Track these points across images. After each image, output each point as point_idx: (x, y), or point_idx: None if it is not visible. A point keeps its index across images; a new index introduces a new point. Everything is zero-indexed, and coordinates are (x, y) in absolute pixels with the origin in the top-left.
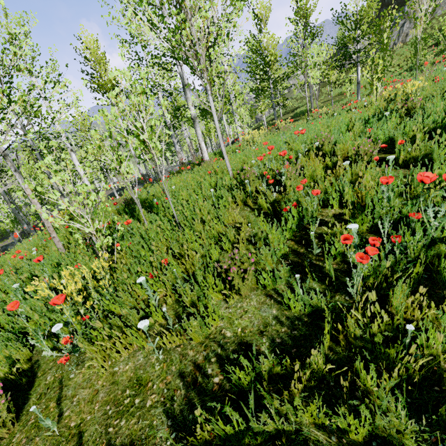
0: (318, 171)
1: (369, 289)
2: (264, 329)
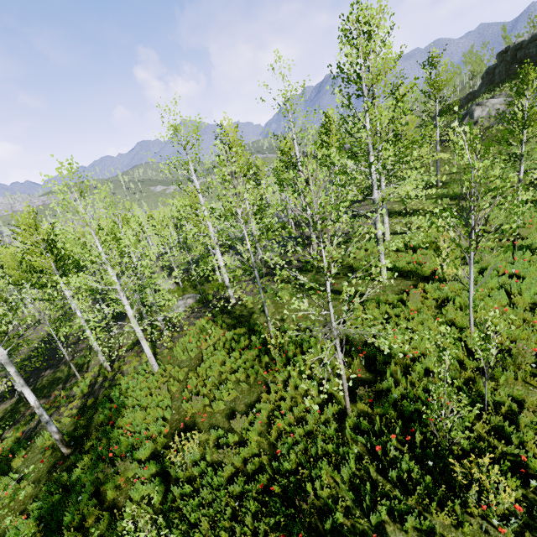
0: None
1: None
2: None
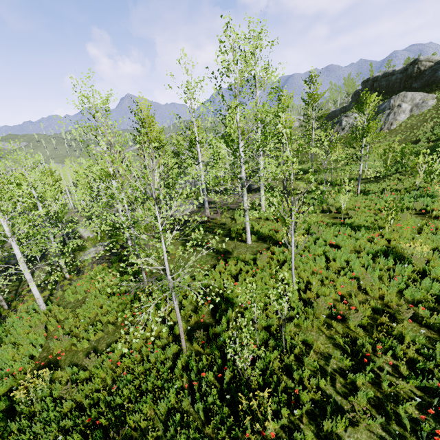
0: (368, 311)
1: (428, 438)
2: None
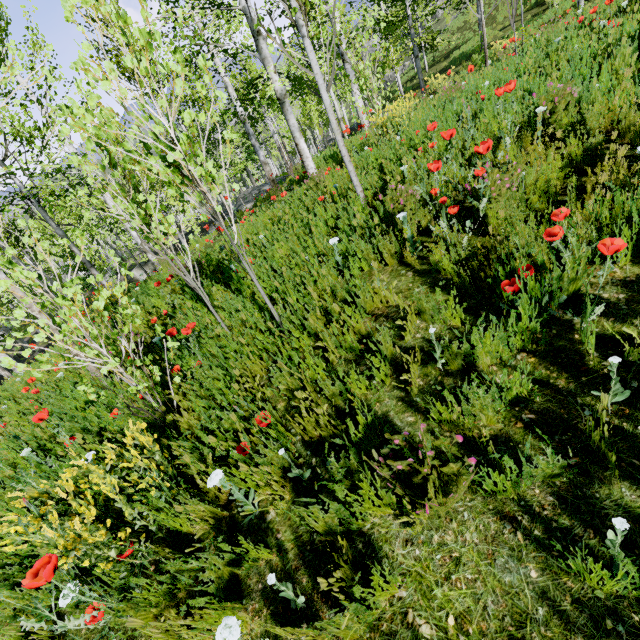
0: (554, 173)
1: None
2: (518, 631)
